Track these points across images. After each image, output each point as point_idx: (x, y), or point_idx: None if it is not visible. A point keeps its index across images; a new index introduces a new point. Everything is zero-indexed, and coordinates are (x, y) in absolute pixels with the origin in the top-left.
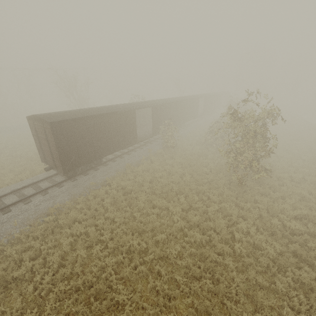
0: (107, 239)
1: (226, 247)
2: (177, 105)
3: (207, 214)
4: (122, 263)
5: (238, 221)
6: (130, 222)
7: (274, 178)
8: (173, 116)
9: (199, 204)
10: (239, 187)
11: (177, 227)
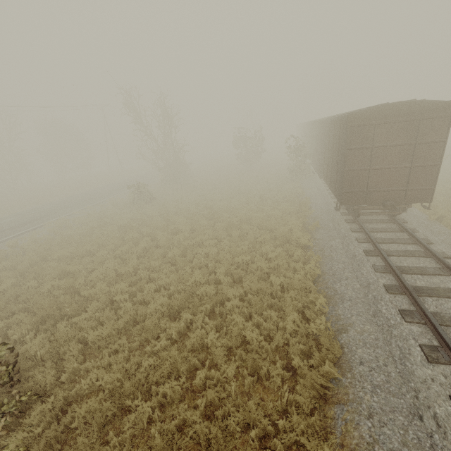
0: None
1: None
2: None
3: None
4: None
5: None
6: None
7: None
8: None
9: None
10: None
11: None
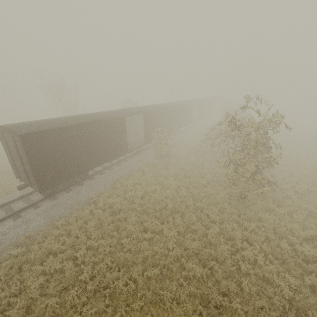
0: (87, 278)
1: (232, 285)
2: (171, 111)
3: (207, 236)
4: (105, 313)
5: (242, 247)
6: (116, 253)
7: (277, 191)
8: (167, 122)
9: (197, 225)
10: (240, 202)
11: (173, 257)
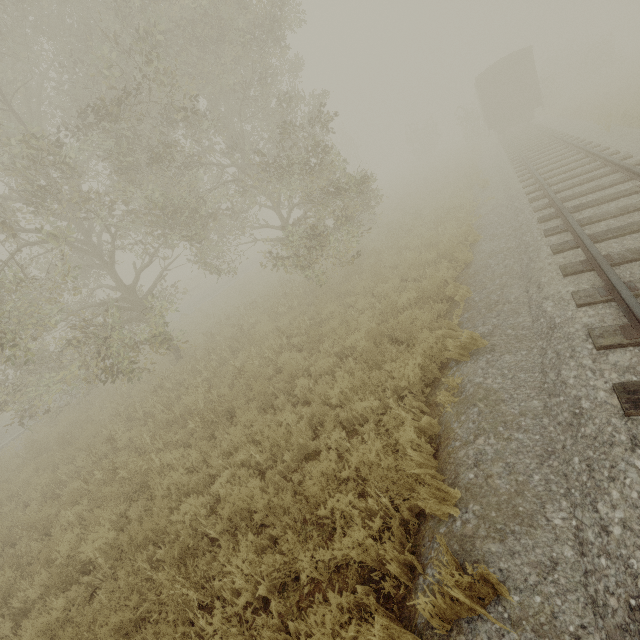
0: None
1: None
2: None
3: None
4: None
5: None
6: None
7: None
8: None
9: None
10: None
11: None
